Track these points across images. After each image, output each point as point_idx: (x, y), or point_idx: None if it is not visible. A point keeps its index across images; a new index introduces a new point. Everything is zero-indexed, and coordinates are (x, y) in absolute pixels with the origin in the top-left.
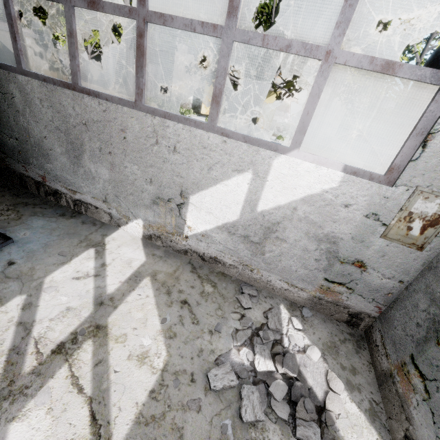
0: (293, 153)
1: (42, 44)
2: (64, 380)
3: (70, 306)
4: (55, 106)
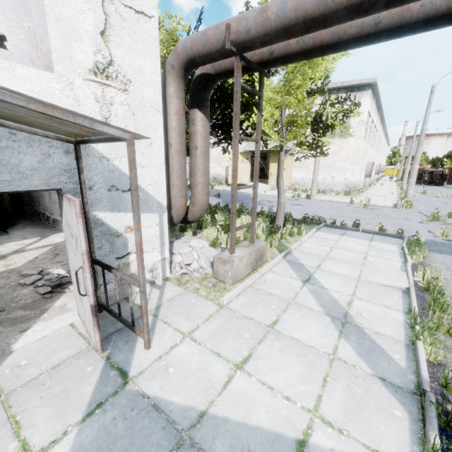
0: None
1: None
2: None
3: (2, 251)
4: None
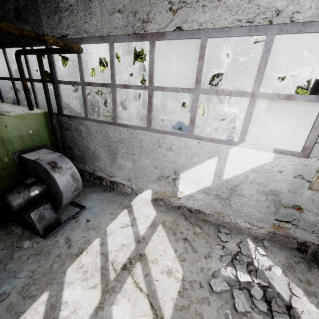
0: (241, 145)
1: (76, 92)
2: (131, 284)
3: (123, 243)
4: (103, 133)
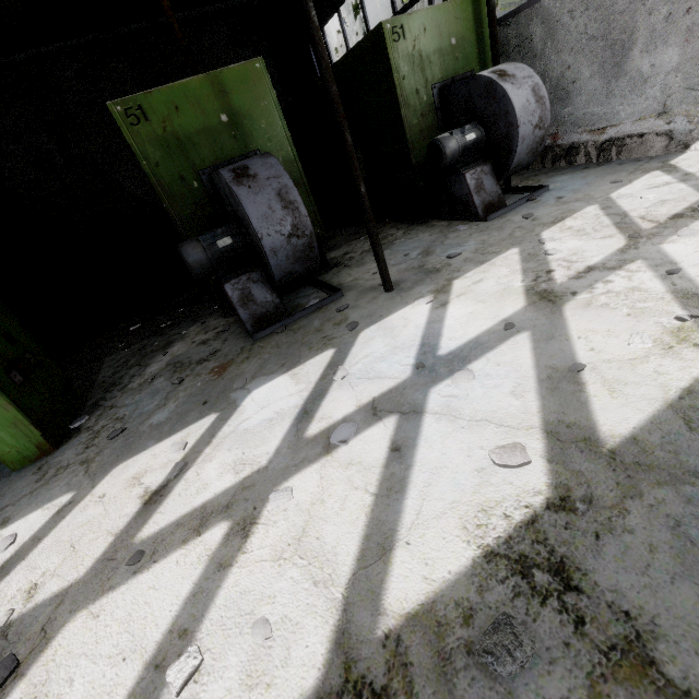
0: None
1: None
2: None
3: (663, 199)
4: (592, 4)
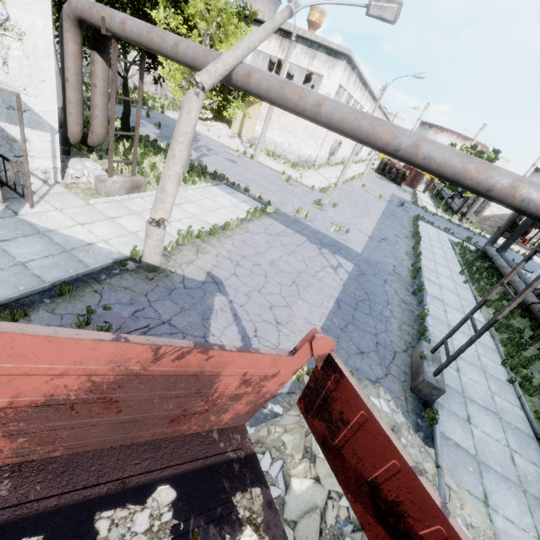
0: None
1: None
2: None
3: None
4: None
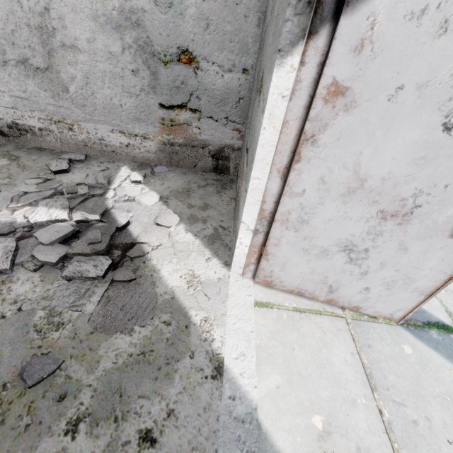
0: None
1: None
2: None
3: None
4: None
